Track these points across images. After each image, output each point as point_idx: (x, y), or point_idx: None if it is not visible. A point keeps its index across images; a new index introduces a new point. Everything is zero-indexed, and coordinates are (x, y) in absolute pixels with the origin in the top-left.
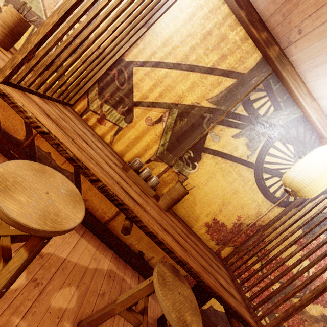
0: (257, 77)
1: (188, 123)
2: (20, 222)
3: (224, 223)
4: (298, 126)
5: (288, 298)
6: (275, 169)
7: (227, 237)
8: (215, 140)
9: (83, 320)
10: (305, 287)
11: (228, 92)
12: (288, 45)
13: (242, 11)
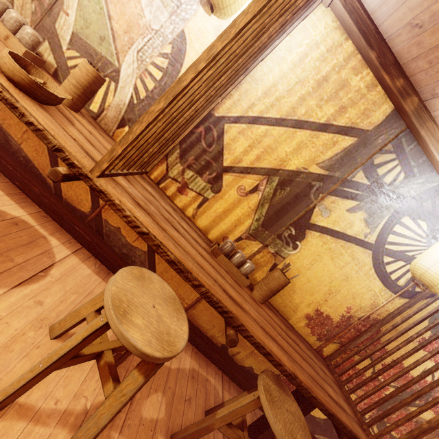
0: (385, 135)
1: (291, 194)
2: (146, 352)
3: (329, 315)
4: (435, 198)
5: (413, 417)
6: (399, 252)
7: (332, 332)
8: (325, 215)
9: (177, 433)
10: (428, 394)
11: (345, 154)
12: (432, 97)
13: (373, 51)
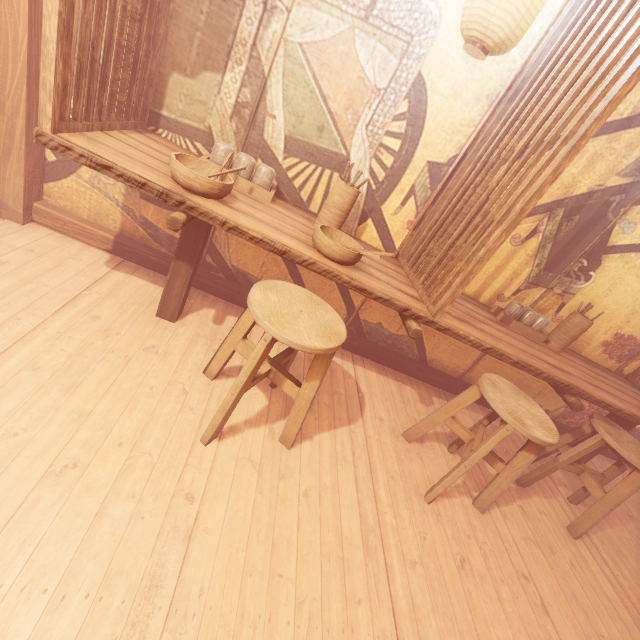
0: None
1: (580, 222)
2: (551, 442)
3: (631, 335)
4: None
5: None
6: None
7: (635, 350)
8: (628, 231)
9: (521, 478)
10: None
11: None
12: None
13: None
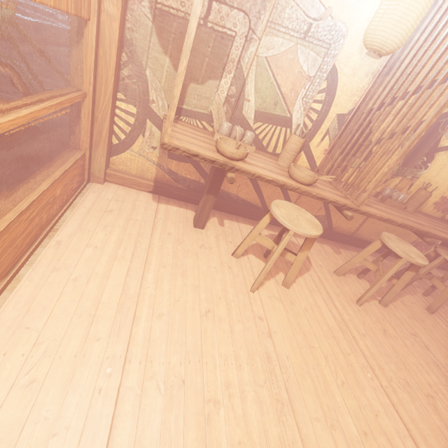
0: None
1: (423, 136)
2: (426, 264)
3: None
4: None
5: None
6: None
7: None
8: None
9: None
10: None
11: None
12: None
13: None
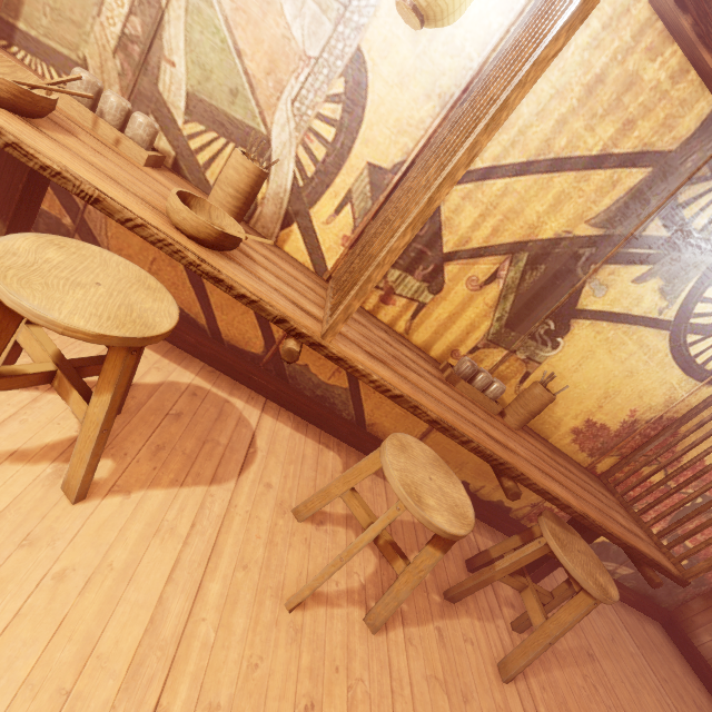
0: (698, 153)
1: (547, 274)
2: (455, 533)
3: (604, 424)
4: None
5: None
6: (711, 325)
7: (609, 443)
8: (599, 294)
9: (450, 589)
10: None
11: (632, 197)
12: None
13: (686, 16)
